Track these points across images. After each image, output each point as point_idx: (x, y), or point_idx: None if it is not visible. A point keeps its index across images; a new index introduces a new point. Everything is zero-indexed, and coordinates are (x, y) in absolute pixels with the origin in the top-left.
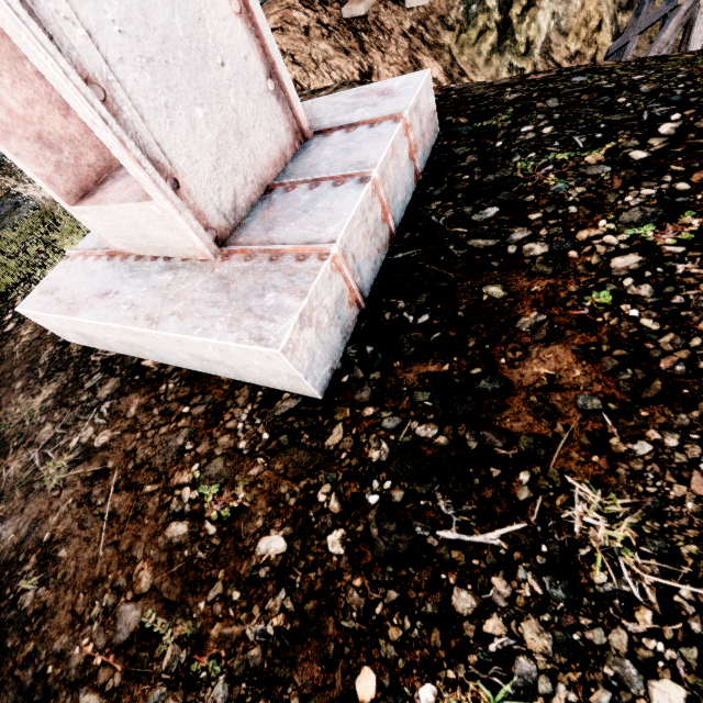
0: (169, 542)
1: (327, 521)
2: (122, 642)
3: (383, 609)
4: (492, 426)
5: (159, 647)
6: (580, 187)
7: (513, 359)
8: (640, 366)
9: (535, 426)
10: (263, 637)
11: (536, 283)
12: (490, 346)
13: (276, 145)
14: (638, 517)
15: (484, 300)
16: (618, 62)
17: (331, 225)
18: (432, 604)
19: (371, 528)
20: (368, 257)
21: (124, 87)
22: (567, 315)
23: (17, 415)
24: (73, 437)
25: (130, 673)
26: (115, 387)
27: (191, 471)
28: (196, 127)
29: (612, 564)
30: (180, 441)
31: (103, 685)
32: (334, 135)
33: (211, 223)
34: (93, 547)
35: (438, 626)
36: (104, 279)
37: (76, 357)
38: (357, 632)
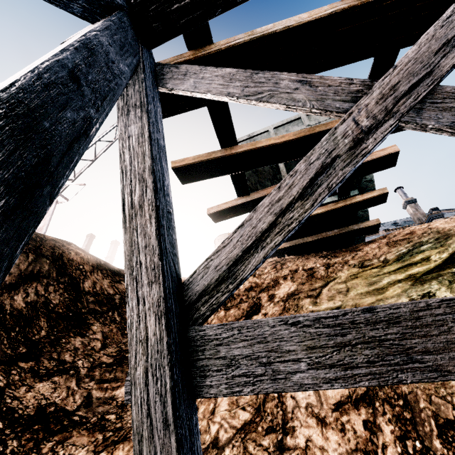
0: None
1: None
2: None
3: None
4: None
5: None
6: None
7: None
8: None
9: None
10: None
11: None
12: None
13: None
14: None
15: None
16: None
17: None
18: None
19: None
20: None
21: None
22: None
23: None
24: None
25: None
26: None
27: None
28: None
29: None
30: None
31: None
32: None
33: None
34: None
35: None
36: None
37: None
38: None
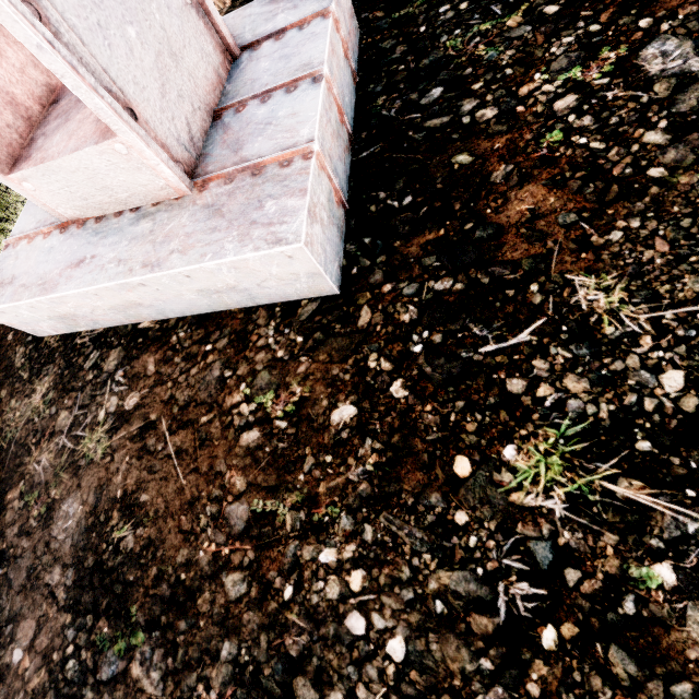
0: (247, 448)
1: (385, 378)
2: (241, 530)
3: (456, 416)
4: (497, 262)
5: (278, 519)
6: (509, 50)
7: (497, 207)
8: (599, 179)
9: (531, 250)
10: (365, 475)
11: (497, 142)
12: (474, 203)
13: (209, 66)
14: (625, 282)
15: (456, 169)
16: None
17: (302, 128)
18: (493, 397)
19: (425, 369)
20: (339, 158)
21: (54, 5)
22: (530, 159)
23: (19, 418)
24: (98, 412)
25: (260, 546)
26: (121, 356)
27: (240, 391)
28: (133, 50)
29: (615, 318)
30: (216, 373)
31: (240, 564)
32: (264, 47)
33: (176, 156)
34: (174, 481)
35: (503, 408)
36: (69, 250)
37: (58, 347)
38: (441, 438)
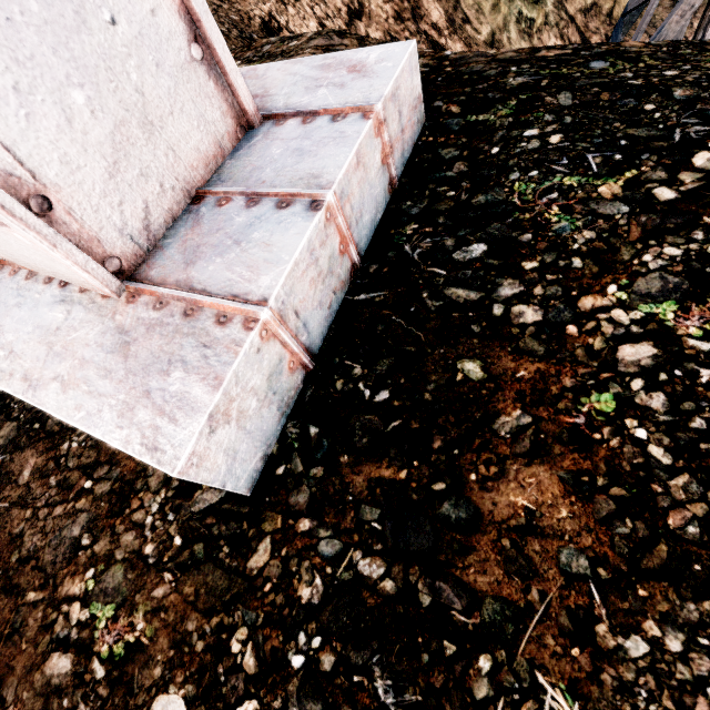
0: (47, 682)
1: (239, 684)
2: None
3: None
4: (452, 576)
5: None
6: (589, 230)
7: (486, 477)
8: (643, 517)
9: (504, 586)
10: None
11: (523, 367)
12: (459, 452)
13: (207, 136)
14: None
15: (458, 380)
16: (647, 44)
17: (265, 273)
18: None
19: (291, 707)
20: (319, 304)
21: None
22: (557, 422)
23: None
24: None
25: None
26: (10, 436)
27: (84, 579)
28: (73, 119)
29: None
30: (76, 530)
31: None
32: (287, 125)
33: (110, 250)
34: None
35: None
36: None
37: None
38: None
